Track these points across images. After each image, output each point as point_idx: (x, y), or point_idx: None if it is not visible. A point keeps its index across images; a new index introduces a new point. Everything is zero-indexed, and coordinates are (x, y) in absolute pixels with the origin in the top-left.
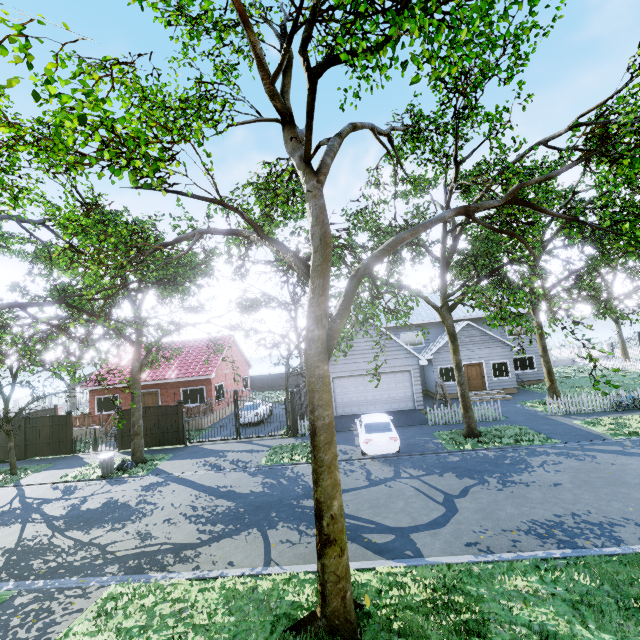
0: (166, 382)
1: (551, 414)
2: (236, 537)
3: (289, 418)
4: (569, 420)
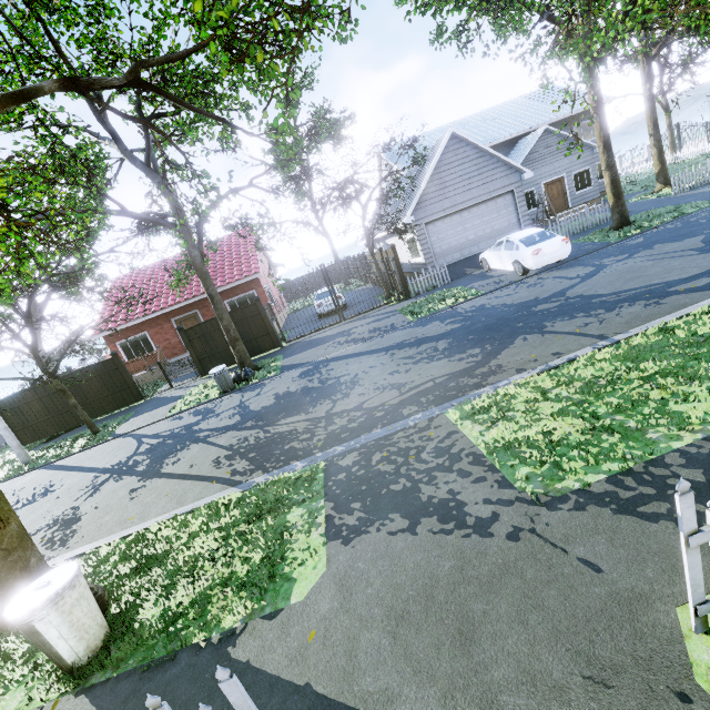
0: (202, 299)
1: (674, 195)
2: (515, 345)
3: (385, 287)
4: (704, 189)
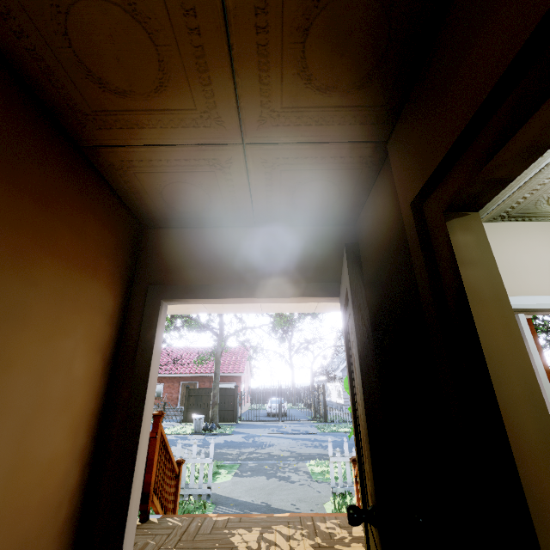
0: (204, 376)
1: None
2: None
3: (314, 410)
4: None
